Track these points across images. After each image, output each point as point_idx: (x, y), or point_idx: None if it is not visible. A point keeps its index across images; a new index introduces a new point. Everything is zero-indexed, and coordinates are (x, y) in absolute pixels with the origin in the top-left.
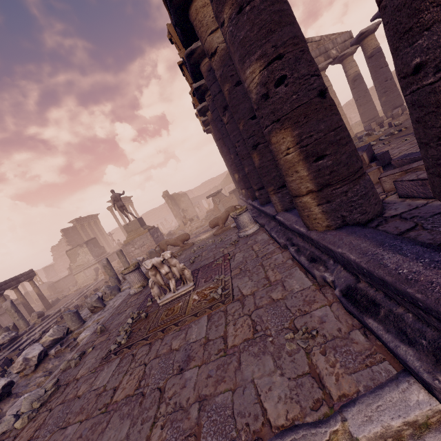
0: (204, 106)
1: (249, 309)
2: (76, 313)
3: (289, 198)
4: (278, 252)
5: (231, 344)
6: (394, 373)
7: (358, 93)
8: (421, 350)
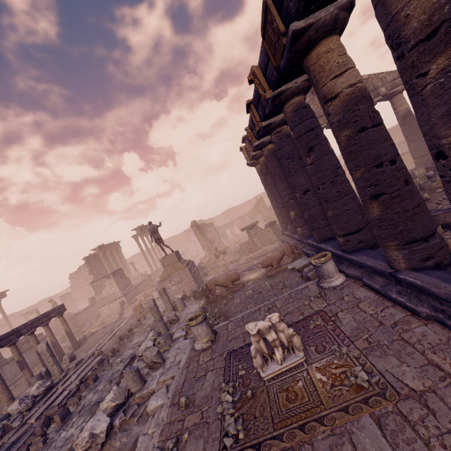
0: (262, 142)
1: (450, 421)
2: (137, 370)
3: (420, 256)
4: (417, 323)
5: None
6: None
7: (409, 129)
8: None
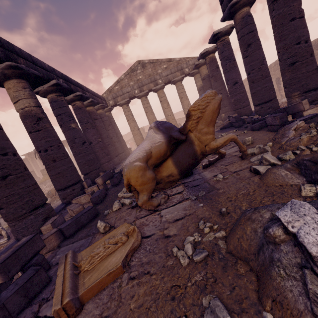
0: None
1: None
2: None
3: (61, 197)
4: None
5: None
6: None
7: None
8: None
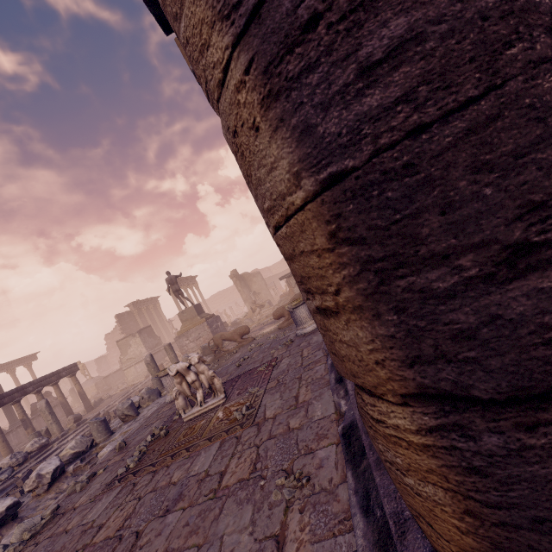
0: None
1: (261, 438)
2: (104, 421)
3: None
4: (322, 362)
5: (224, 483)
6: (354, 549)
7: None
8: (373, 523)
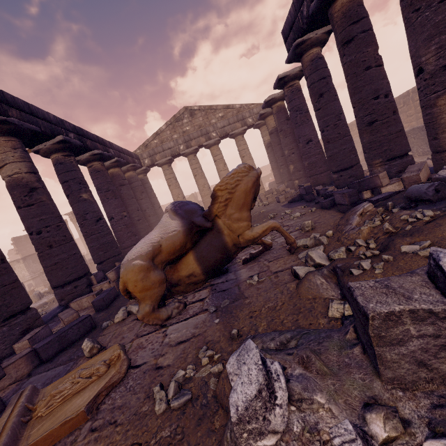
0: None
1: None
2: None
3: (58, 298)
4: None
5: None
6: None
7: (271, 158)
8: None
